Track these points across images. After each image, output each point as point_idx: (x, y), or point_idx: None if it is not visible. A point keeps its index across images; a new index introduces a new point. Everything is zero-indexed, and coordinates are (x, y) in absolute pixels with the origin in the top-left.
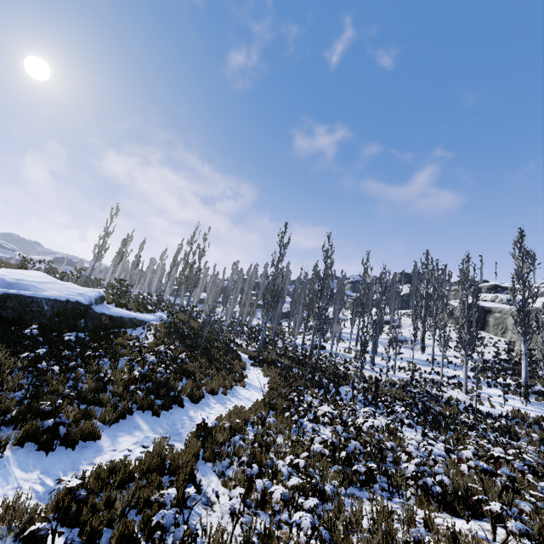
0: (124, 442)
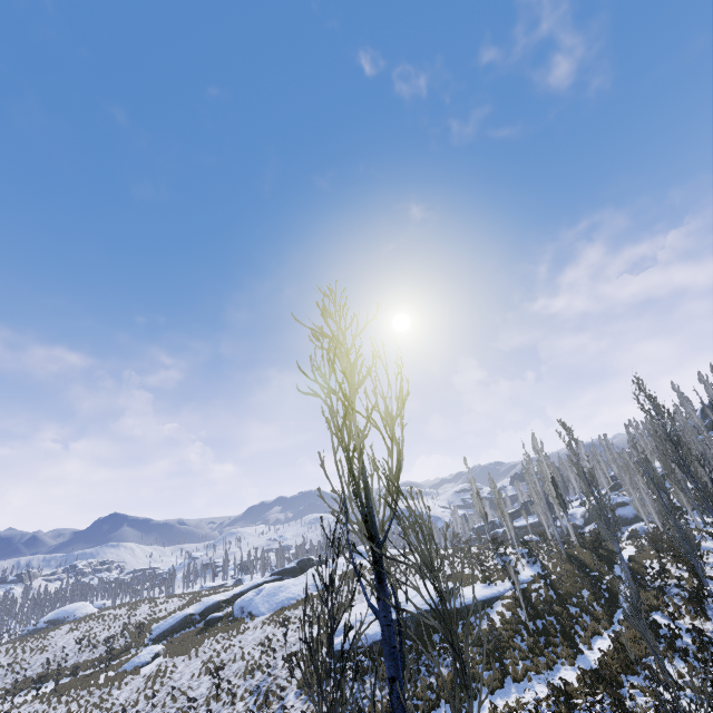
0: None
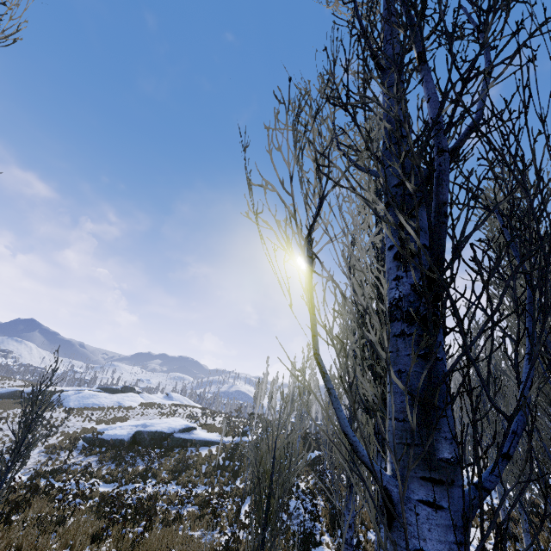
0: (99, 489)
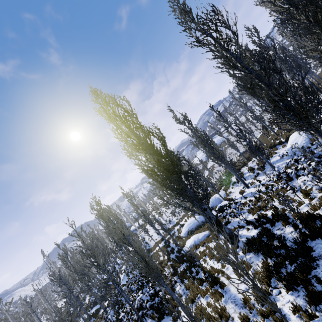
0: None
